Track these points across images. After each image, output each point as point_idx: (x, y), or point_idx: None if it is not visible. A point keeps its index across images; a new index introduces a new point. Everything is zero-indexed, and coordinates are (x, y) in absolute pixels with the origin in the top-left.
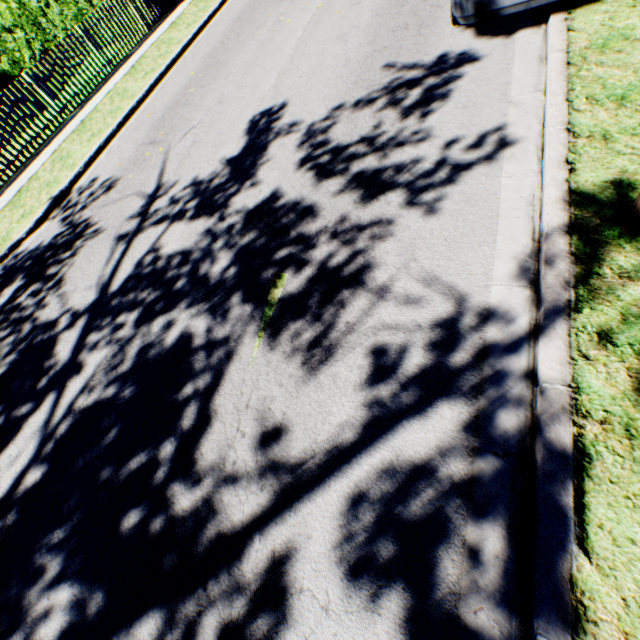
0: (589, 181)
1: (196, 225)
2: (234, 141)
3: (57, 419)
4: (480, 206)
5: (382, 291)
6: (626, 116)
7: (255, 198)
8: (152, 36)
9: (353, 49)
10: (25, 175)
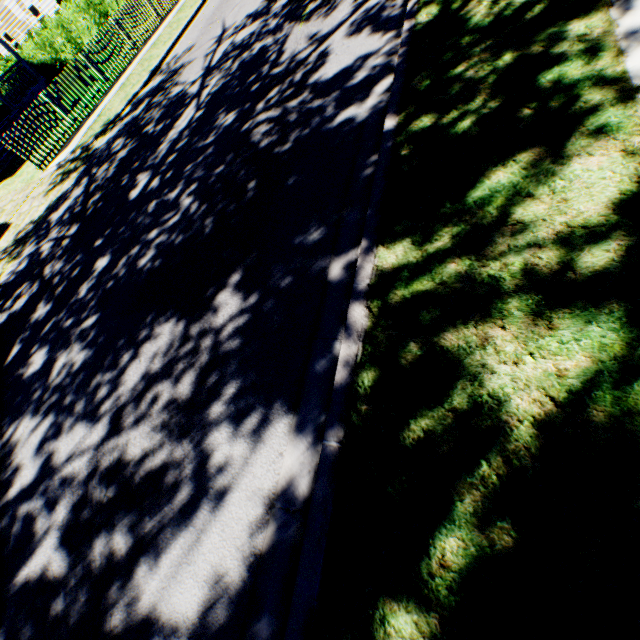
0: None
1: (254, 25)
2: None
3: (202, 101)
4: None
5: None
6: None
7: (286, 0)
8: None
9: None
10: (121, 80)
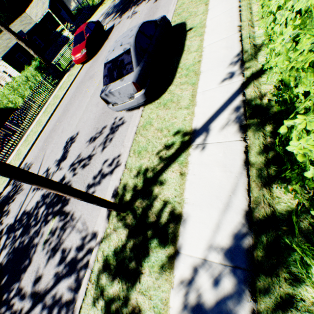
0: (121, 188)
1: (42, 191)
2: (60, 152)
3: None
4: (103, 192)
5: (73, 226)
6: (138, 161)
7: (58, 181)
8: (54, 92)
9: (98, 110)
10: (8, 160)
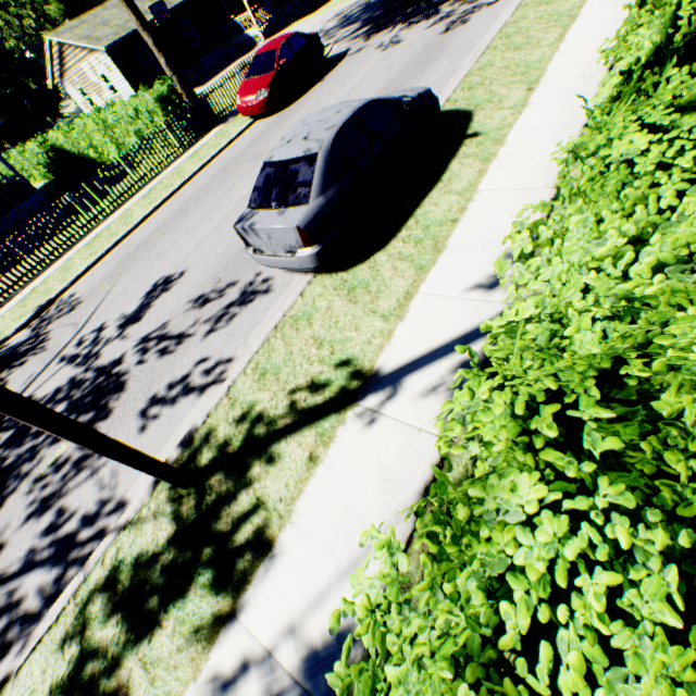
0: (202, 435)
1: (75, 371)
2: (137, 301)
3: None
4: (171, 425)
5: (96, 471)
6: (254, 390)
7: (109, 361)
8: (180, 159)
9: (237, 241)
10: (45, 274)
